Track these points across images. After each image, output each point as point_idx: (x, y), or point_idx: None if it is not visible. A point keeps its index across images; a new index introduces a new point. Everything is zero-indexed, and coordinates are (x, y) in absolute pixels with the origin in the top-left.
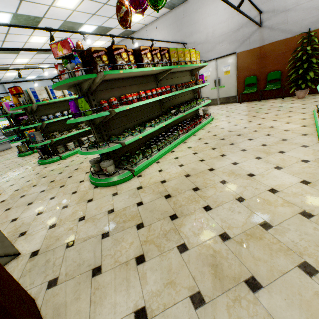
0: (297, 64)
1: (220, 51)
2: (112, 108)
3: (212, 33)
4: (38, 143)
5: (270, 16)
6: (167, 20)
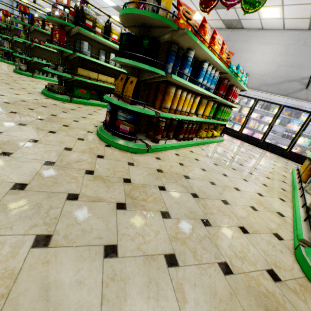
0: None
1: None
2: (35, 43)
3: None
4: (4, 48)
5: None
6: None
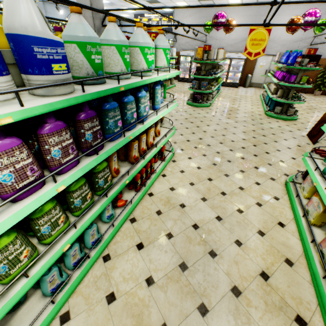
0: (324, 76)
1: (279, 51)
2: (309, 84)
3: (279, 36)
4: (204, 90)
5: (317, 41)
6: (249, 10)
